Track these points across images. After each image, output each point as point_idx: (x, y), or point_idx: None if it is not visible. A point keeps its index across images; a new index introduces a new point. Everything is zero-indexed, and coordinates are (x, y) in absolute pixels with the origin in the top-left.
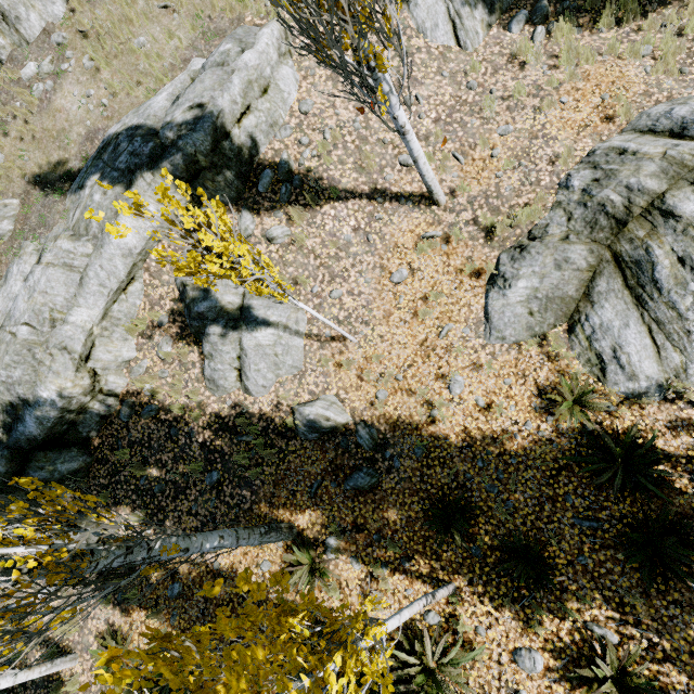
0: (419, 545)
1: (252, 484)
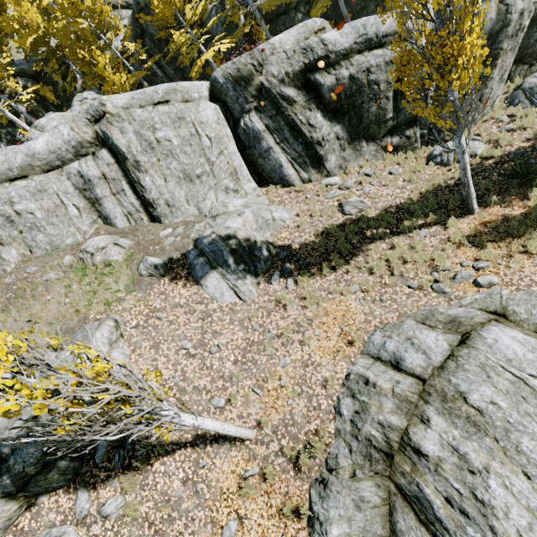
0: None
1: None
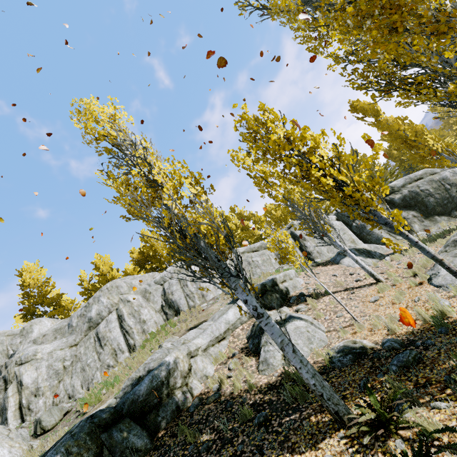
0: None
1: (299, 408)
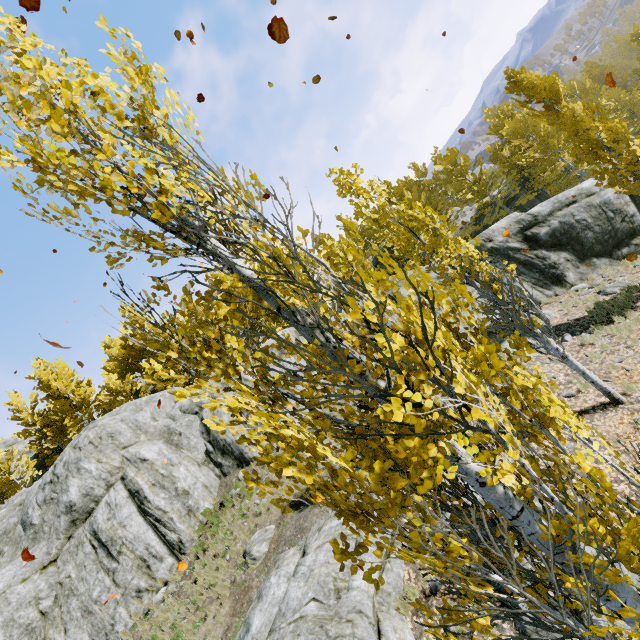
0: None
1: None
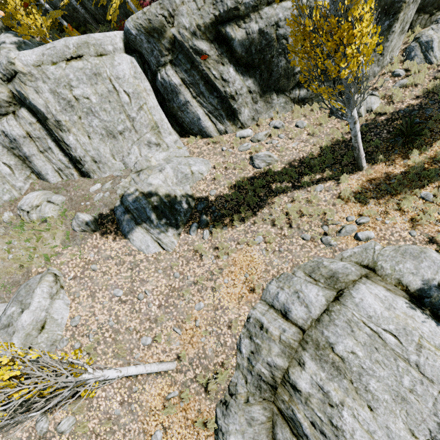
0: None
1: None
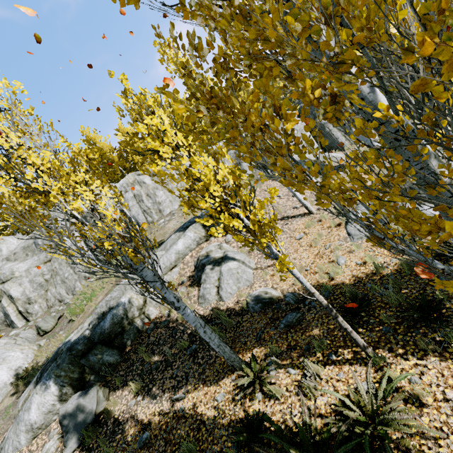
0: (340, 342)
1: None
